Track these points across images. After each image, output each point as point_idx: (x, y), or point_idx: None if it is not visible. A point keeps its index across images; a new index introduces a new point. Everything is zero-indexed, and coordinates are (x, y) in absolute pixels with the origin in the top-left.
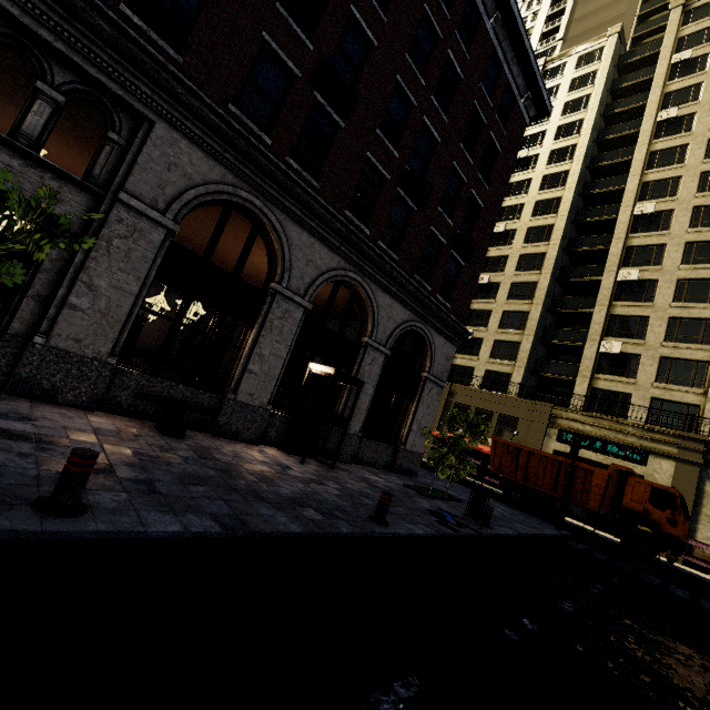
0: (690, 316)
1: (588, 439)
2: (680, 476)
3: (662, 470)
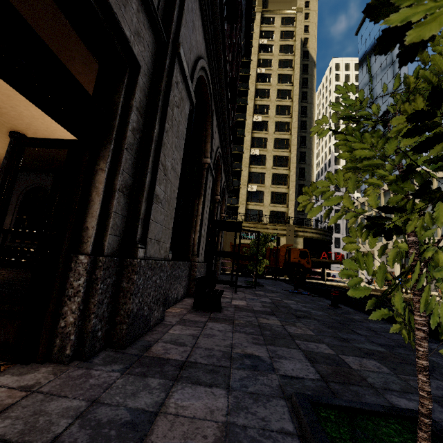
0: (279, 173)
1: (253, 235)
2: (288, 243)
3: (282, 242)
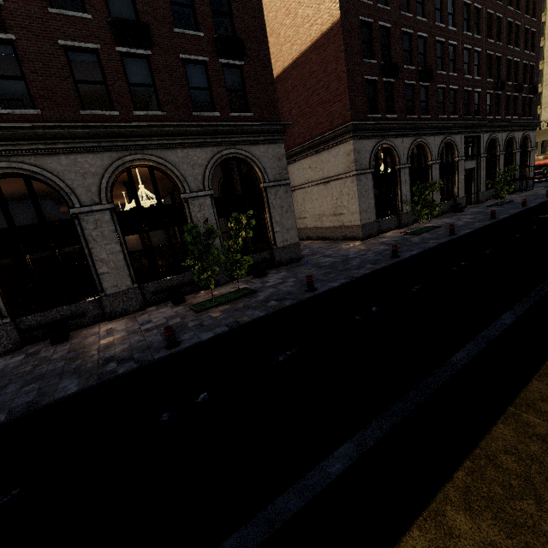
0: None
1: None
2: None
3: None
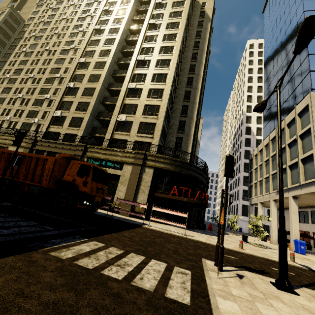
0: (152, 104)
1: (100, 161)
2: (133, 172)
3: (128, 171)
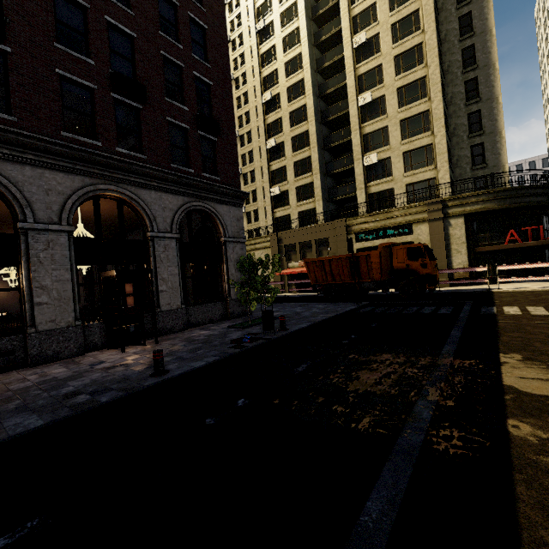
0: (412, 115)
1: (374, 232)
2: (433, 231)
3: (423, 232)
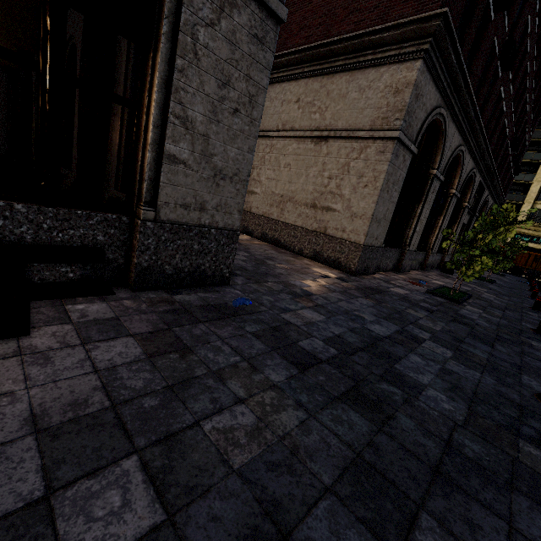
0: None
1: (529, 237)
2: None
3: None
